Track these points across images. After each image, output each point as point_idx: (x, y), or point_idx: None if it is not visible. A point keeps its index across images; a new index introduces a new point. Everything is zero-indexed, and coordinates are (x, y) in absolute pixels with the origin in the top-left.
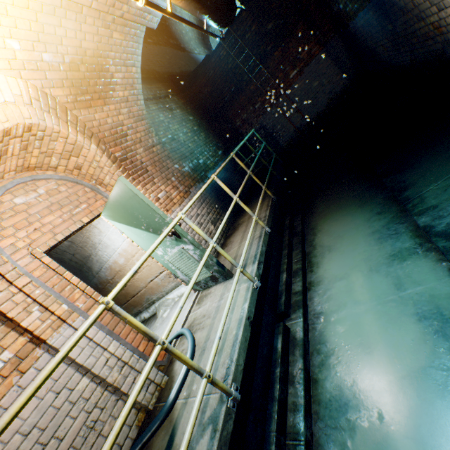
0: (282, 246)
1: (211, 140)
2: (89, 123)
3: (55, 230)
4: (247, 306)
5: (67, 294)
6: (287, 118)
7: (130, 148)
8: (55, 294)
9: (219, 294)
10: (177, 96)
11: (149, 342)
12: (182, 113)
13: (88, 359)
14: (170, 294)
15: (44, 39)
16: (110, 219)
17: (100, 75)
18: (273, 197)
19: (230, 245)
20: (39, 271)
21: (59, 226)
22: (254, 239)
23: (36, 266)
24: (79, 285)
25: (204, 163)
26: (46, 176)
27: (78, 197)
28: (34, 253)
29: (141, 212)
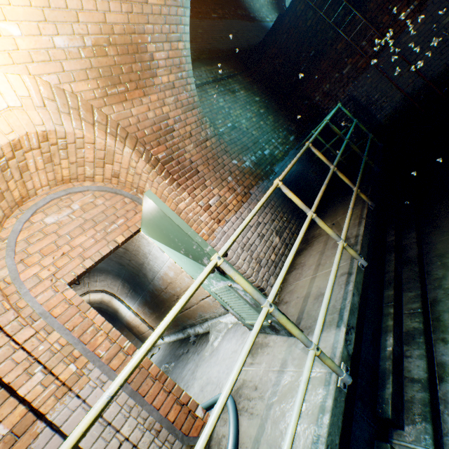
0: (382, 280)
1: (281, 123)
2: (124, 121)
3: (85, 254)
4: (324, 433)
5: (87, 339)
6: (392, 81)
7: (177, 146)
8: (73, 339)
9: (278, 358)
10: (242, 75)
11: (182, 406)
12: (246, 94)
13: (95, 443)
14: (223, 318)
15: (52, 16)
16: (149, 235)
17: (135, 58)
18: (369, 202)
19: (300, 270)
20: (60, 307)
21: (90, 248)
22: (337, 274)
23: (58, 301)
24: (102, 327)
25: (271, 154)
26: (82, 188)
27: (115, 211)
28: (56, 285)
29: (176, 235)
